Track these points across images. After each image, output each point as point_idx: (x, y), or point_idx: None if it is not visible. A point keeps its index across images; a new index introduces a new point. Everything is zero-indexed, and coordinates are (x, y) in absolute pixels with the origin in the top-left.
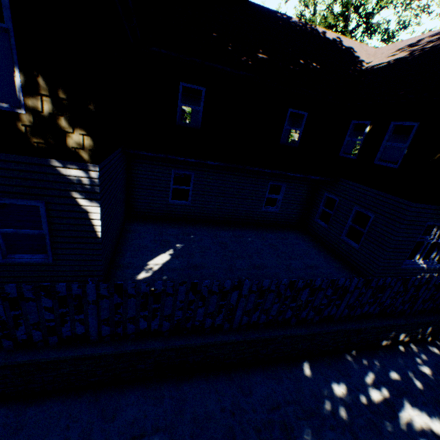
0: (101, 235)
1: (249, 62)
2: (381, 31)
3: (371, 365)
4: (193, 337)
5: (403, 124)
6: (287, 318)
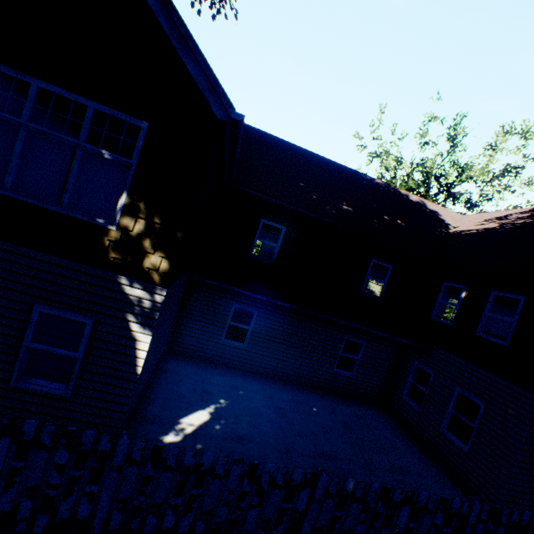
0: (141, 371)
1: (333, 211)
2: (464, 200)
3: None
4: None
5: (505, 295)
6: None
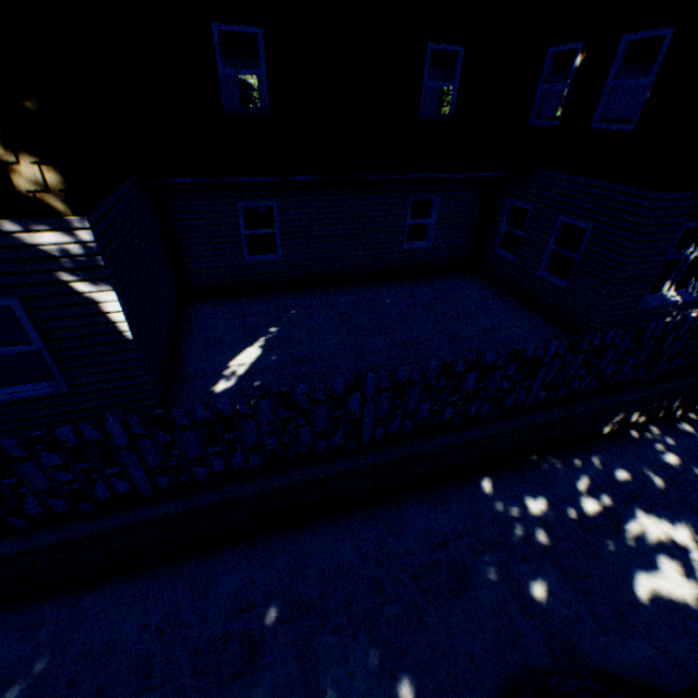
0: (132, 336)
1: None
2: None
3: (586, 465)
4: (303, 469)
5: (644, 35)
6: (448, 419)
